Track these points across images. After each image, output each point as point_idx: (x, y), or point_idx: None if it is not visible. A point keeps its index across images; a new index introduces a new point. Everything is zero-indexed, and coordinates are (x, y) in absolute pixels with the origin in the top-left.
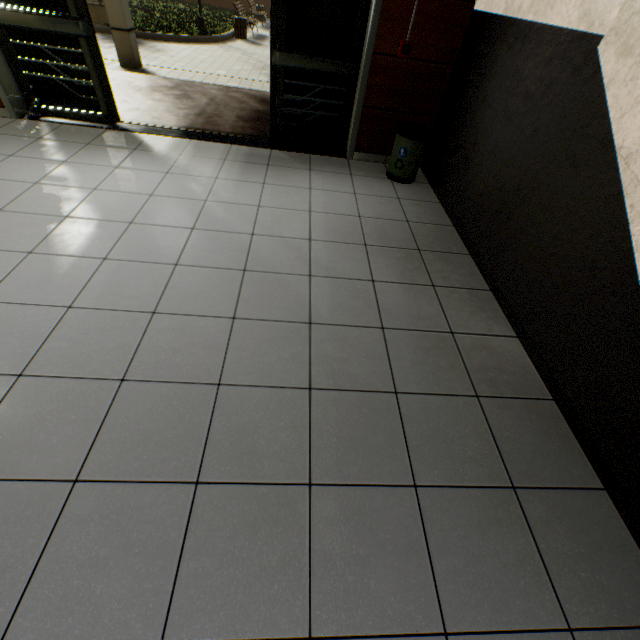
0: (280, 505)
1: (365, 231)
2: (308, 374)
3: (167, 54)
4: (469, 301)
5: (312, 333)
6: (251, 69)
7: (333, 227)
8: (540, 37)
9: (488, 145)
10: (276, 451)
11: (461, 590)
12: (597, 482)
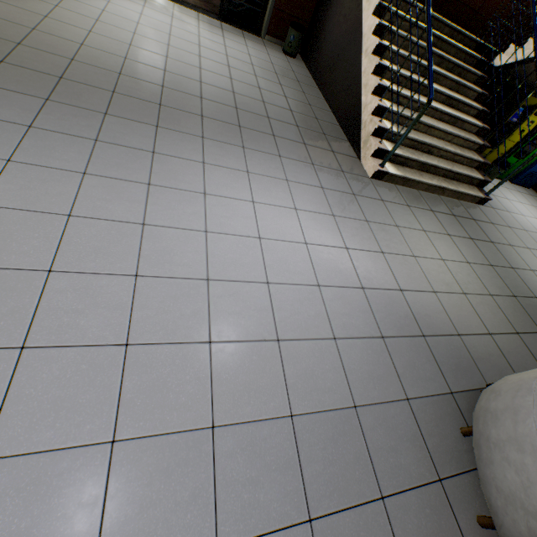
0: (261, 118)
1: (275, 69)
2: (262, 99)
3: None
4: (317, 100)
5: (261, 91)
6: None
7: (261, 64)
8: None
9: (330, 38)
10: (257, 110)
11: (308, 141)
12: (347, 140)
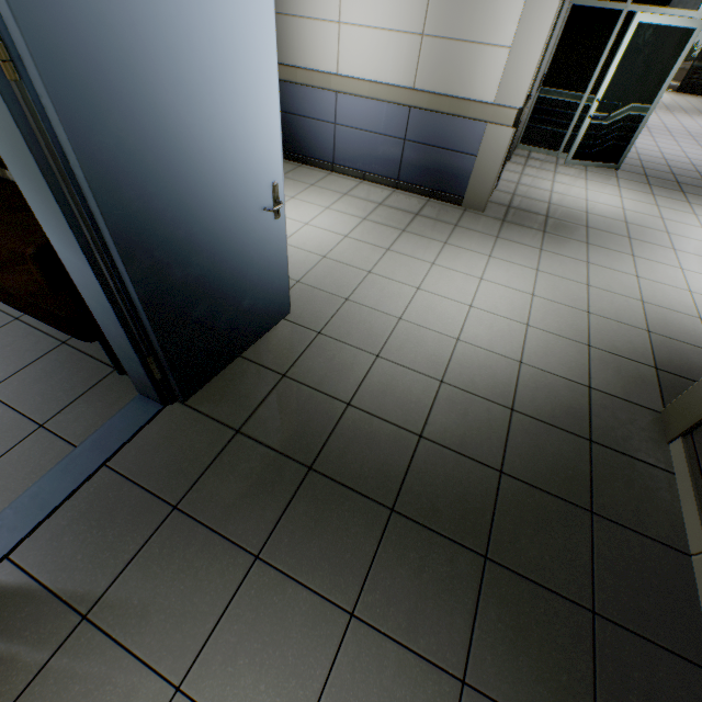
0: None
1: None
2: None
3: None
4: None
5: None
6: None
7: None
8: None
9: None
10: None
11: None
12: None
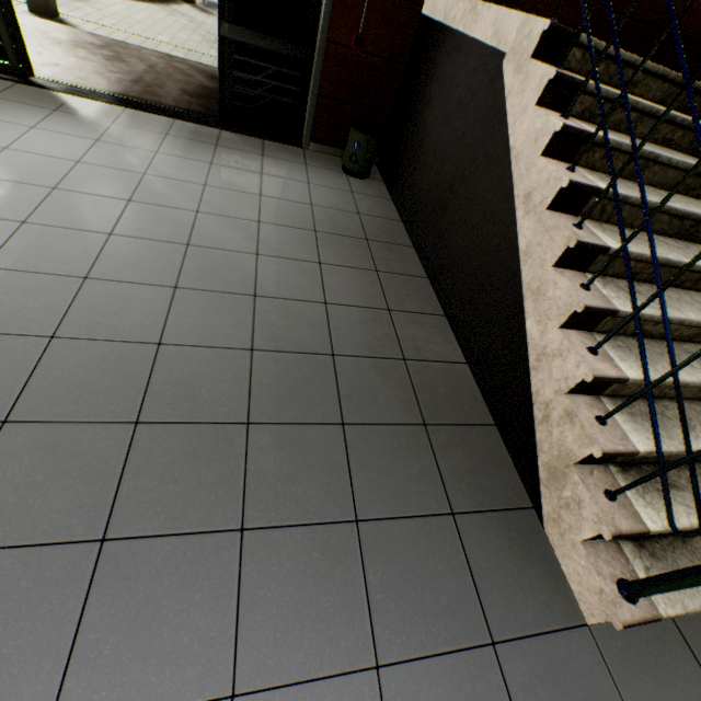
0: (219, 439)
1: (316, 219)
2: (251, 338)
3: (93, 6)
4: (408, 285)
5: (257, 304)
6: (200, 40)
7: (284, 212)
8: (470, 48)
9: (431, 145)
10: (217, 398)
11: (373, 493)
12: (491, 420)
